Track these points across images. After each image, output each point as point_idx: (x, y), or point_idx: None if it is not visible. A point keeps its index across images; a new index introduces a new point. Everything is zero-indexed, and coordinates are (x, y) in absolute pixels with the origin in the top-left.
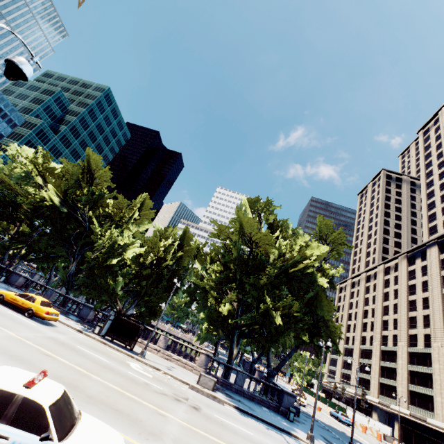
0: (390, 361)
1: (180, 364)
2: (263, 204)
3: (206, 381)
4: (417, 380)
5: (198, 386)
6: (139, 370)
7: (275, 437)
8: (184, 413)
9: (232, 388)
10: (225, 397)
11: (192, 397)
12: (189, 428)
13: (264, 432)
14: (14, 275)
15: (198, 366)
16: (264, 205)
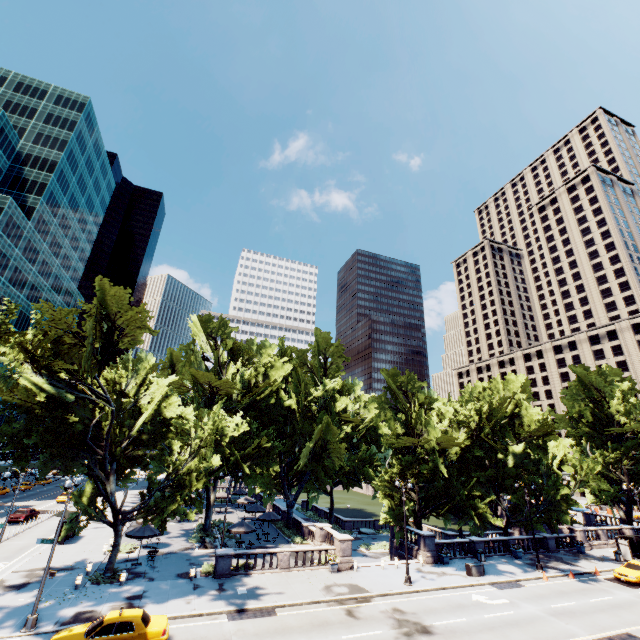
0: None
1: None
2: (597, 374)
3: None
4: None
5: None
6: None
7: None
8: None
9: None
10: None
11: None
12: None
13: None
14: (477, 544)
15: None
16: (598, 375)
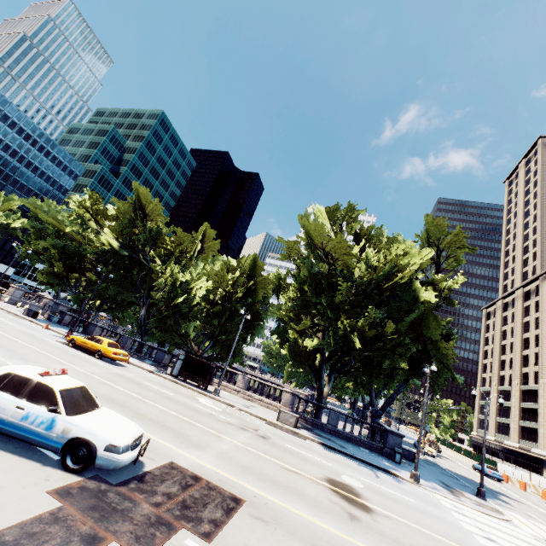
0: None
1: (262, 404)
2: (345, 210)
3: (286, 418)
4: None
5: (277, 422)
6: (207, 404)
7: (362, 471)
8: (245, 438)
9: (324, 429)
10: (310, 434)
11: (265, 429)
12: (244, 448)
13: (349, 465)
14: (91, 325)
15: (283, 406)
16: (346, 212)
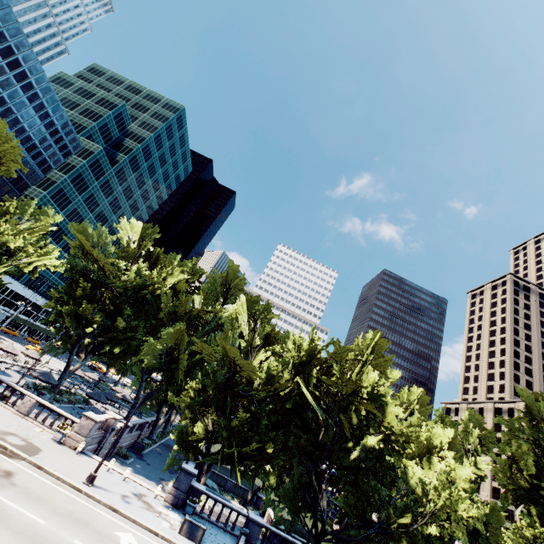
0: None
1: None
2: None
3: None
4: None
5: None
6: None
7: None
8: None
9: None
10: None
11: None
12: None
13: None
14: (251, 524)
15: None
16: None
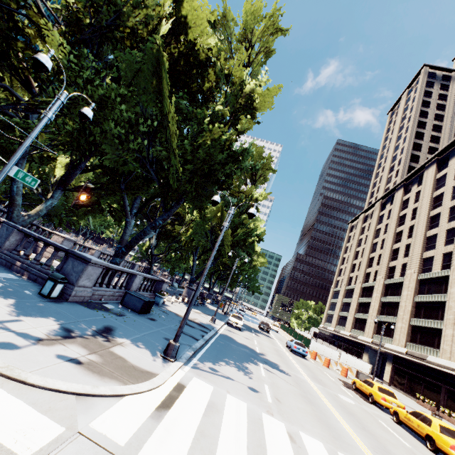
0: (393, 295)
1: None
2: None
3: None
4: (424, 312)
5: None
6: None
7: None
8: None
9: None
10: None
11: None
12: None
13: None
14: None
15: None
16: None
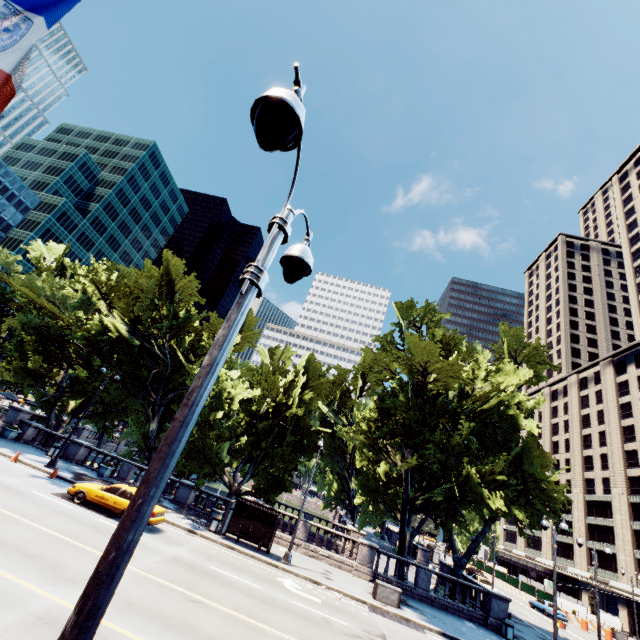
0: (601, 517)
1: (332, 563)
2: (422, 311)
3: (386, 594)
4: None
5: (378, 604)
6: (300, 594)
7: None
8: None
9: (414, 594)
10: (417, 615)
11: (385, 629)
12: None
13: None
14: (72, 444)
15: (360, 564)
16: (424, 313)
